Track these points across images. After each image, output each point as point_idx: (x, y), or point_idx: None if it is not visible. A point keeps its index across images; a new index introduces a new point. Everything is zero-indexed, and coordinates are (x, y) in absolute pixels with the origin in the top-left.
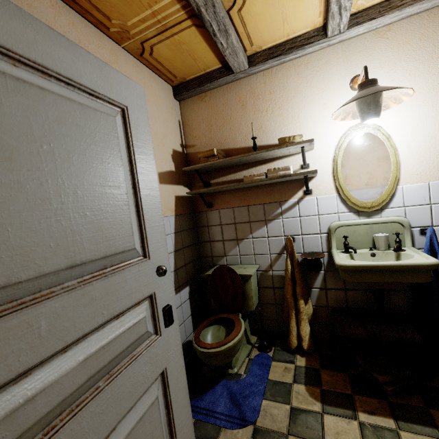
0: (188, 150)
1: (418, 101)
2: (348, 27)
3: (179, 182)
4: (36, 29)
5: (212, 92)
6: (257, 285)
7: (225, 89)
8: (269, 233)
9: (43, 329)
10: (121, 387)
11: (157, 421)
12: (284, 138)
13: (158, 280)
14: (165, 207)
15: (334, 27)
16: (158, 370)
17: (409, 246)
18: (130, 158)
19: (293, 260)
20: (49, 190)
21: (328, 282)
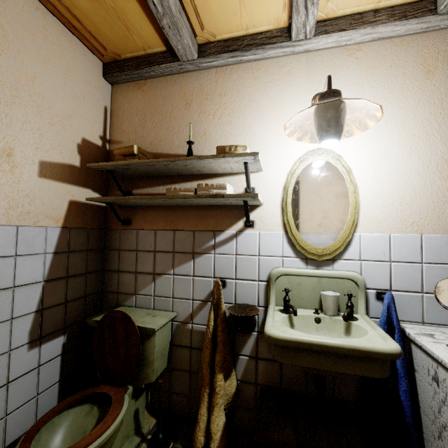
0: (112, 146)
1: (385, 134)
2: (315, 34)
3: (84, 183)
4: None
5: (154, 81)
6: (170, 340)
7: (169, 80)
8: (195, 271)
9: None
10: None
11: None
12: (224, 147)
13: None
14: (42, 212)
15: (299, 26)
16: None
17: (362, 313)
18: None
19: (218, 314)
20: None
21: (260, 348)
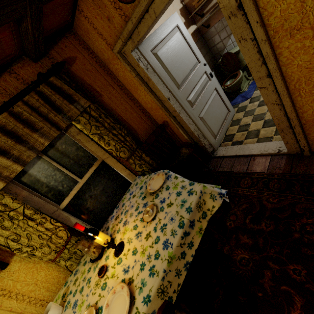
0: (185, 2)
1: None
2: None
3: (189, 25)
4: (163, 27)
5: None
6: None
7: None
8: None
9: (193, 81)
10: (208, 90)
11: (218, 97)
12: None
13: (205, 67)
14: None
15: None
16: (214, 88)
17: None
18: (185, 39)
19: None
20: (181, 58)
21: None
